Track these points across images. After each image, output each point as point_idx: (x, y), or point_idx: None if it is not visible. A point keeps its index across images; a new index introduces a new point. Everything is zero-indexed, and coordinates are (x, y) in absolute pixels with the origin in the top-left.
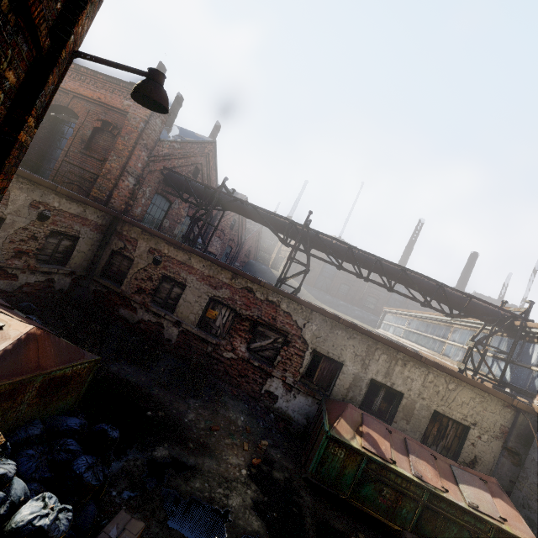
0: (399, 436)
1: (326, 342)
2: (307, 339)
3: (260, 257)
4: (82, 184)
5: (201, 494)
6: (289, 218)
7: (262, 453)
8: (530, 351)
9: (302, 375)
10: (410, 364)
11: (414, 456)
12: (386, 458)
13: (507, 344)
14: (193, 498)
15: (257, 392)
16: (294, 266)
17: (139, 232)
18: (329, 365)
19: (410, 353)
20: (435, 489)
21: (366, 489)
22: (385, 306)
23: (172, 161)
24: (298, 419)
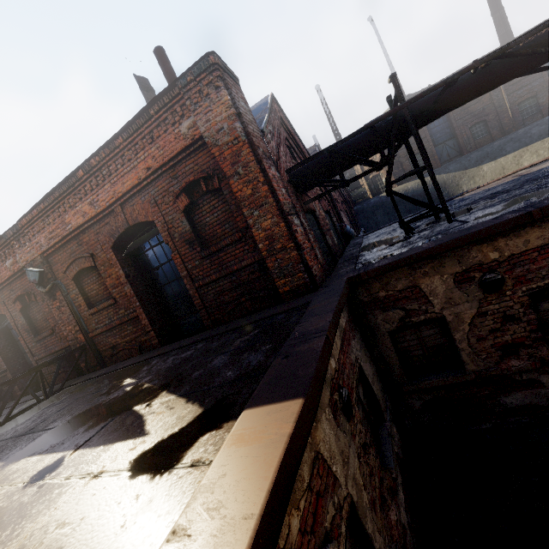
0: None
1: None
2: None
3: (355, 198)
4: (251, 292)
5: None
6: (338, 137)
7: None
8: None
9: None
10: None
11: None
12: None
13: None
14: None
15: None
16: (400, 169)
17: (404, 273)
18: None
19: None
20: None
21: None
22: None
23: (280, 157)
24: None
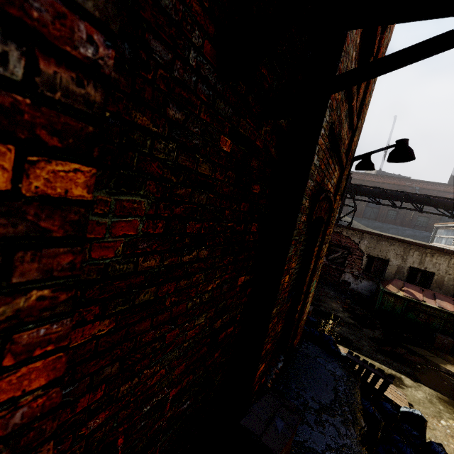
0: (430, 292)
1: (375, 249)
2: (362, 249)
3: None
4: None
5: (325, 311)
6: None
7: (348, 305)
8: None
9: (363, 270)
10: (436, 255)
11: (439, 300)
12: (419, 300)
13: None
14: (322, 311)
15: (337, 281)
16: None
17: None
18: (379, 262)
19: (434, 248)
20: (452, 312)
21: (409, 315)
22: (438, 222)
23: None
24: (365, 293)
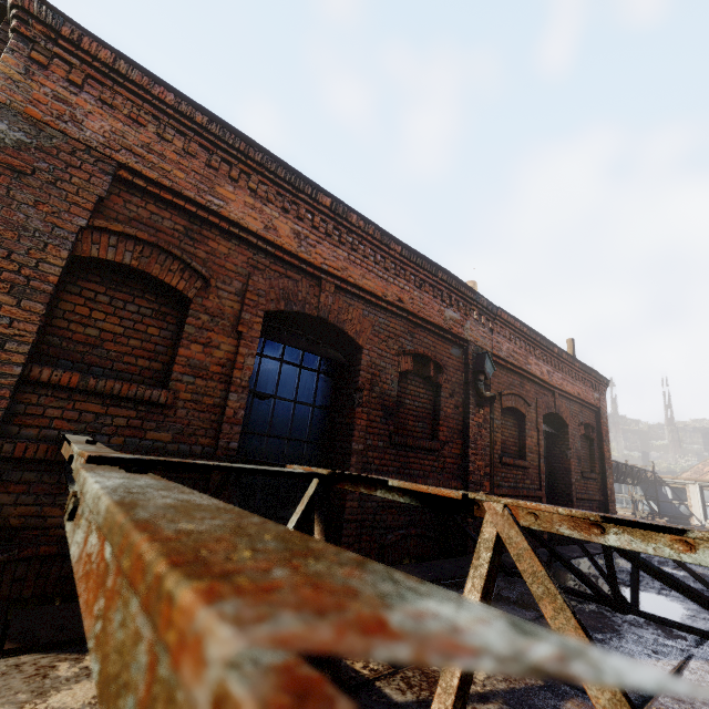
0: None
1: None
2: None
3: None
4: None
5: None
6: None
7: None
8: (663, 491)
9: None
10: None
11: None
12: None
13: (640, 488)
14: None
15: None
16: None
17: None
18: None
19: None
20: None
21: None
22: None
23: None
24: None
